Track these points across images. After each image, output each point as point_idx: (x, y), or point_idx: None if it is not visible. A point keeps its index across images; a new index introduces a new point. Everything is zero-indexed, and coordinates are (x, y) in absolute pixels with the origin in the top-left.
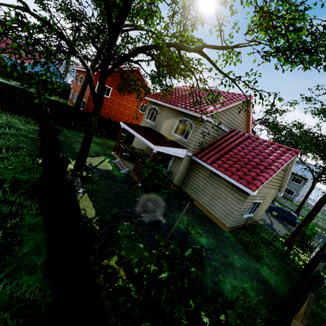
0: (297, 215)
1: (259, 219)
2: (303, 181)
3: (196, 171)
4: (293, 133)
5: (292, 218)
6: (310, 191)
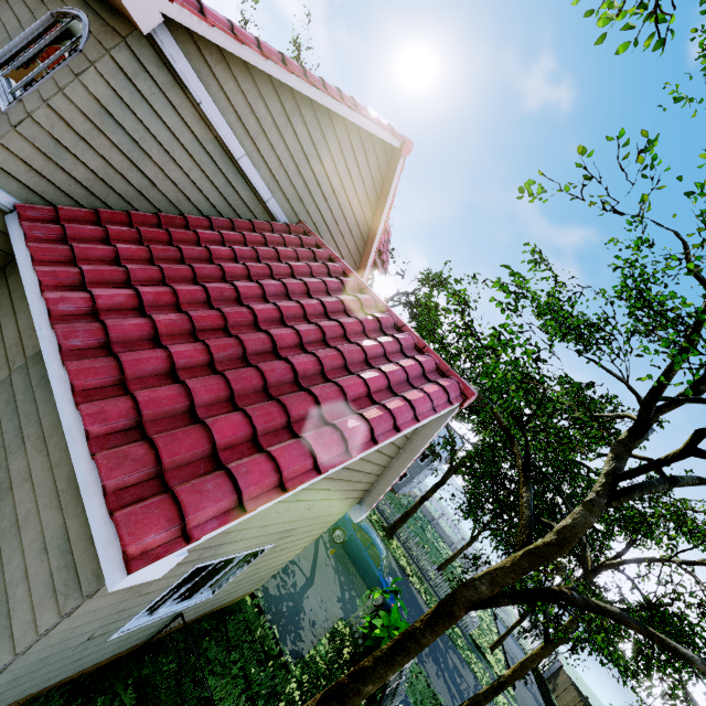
0: (391, 537)
1: (257, 585)
2: (430, 457)
3: (3, 307)
4: (473, 325)
5: (372, 560)
6: (435, 489)
